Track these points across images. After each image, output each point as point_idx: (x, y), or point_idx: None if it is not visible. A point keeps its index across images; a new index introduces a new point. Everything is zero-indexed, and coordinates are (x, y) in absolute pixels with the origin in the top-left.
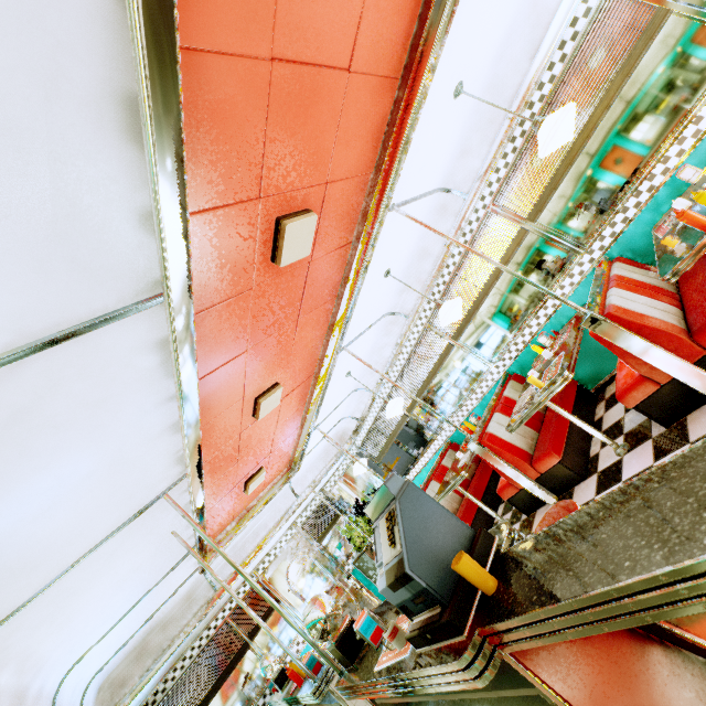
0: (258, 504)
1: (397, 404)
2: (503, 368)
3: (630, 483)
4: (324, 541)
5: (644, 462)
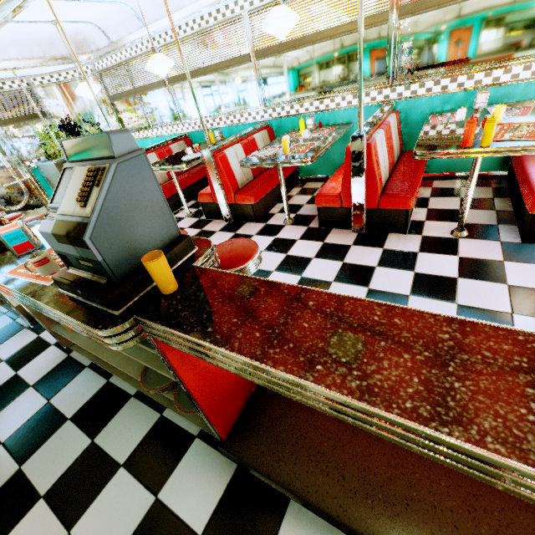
0: None
1: (165, 64)
2: (268, 117)
3: (351, 298)
4: (9, 127)
5: (295, 236)
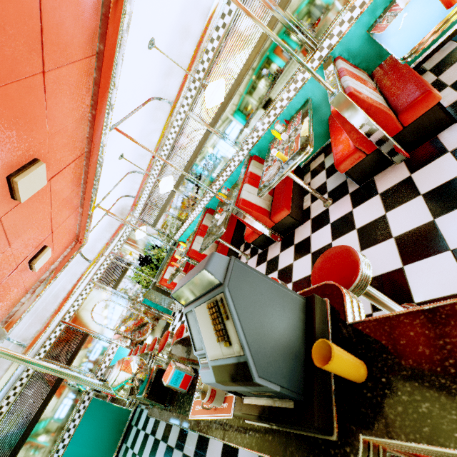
0: (51, 275)
1: (169, 181)
2: (247, 151)
3: None
4: (119, 287)
5: (346, 209)
